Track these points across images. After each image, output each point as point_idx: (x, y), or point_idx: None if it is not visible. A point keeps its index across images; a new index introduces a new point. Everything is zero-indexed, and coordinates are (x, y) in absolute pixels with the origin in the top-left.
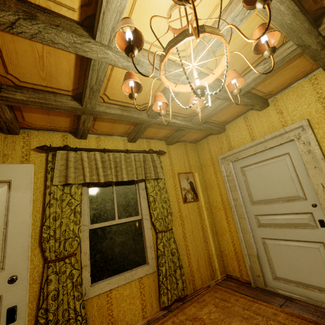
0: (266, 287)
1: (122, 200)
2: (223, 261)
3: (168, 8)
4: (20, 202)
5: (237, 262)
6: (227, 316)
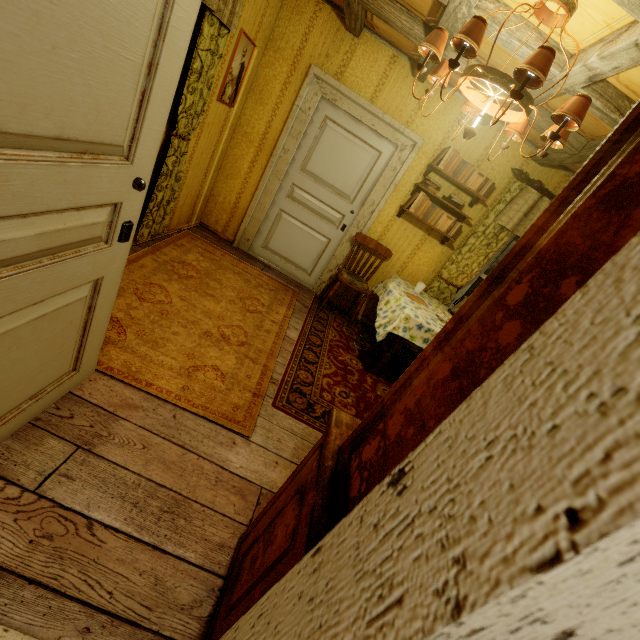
0: (249, 252)
1: None
2: (207, 207)
3: None
4: (181, 24)
5: (230, 217)
6: (219, 268)
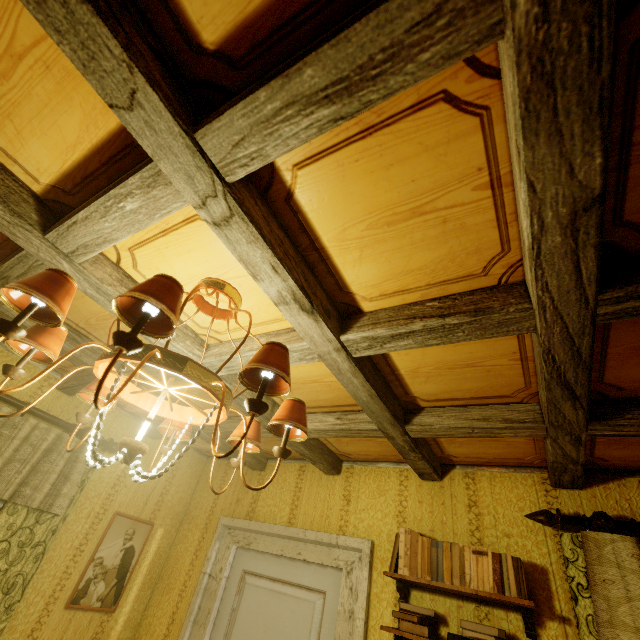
0: None
1: None
2: None
3: (204, 277)
4: None
5: None
6: None
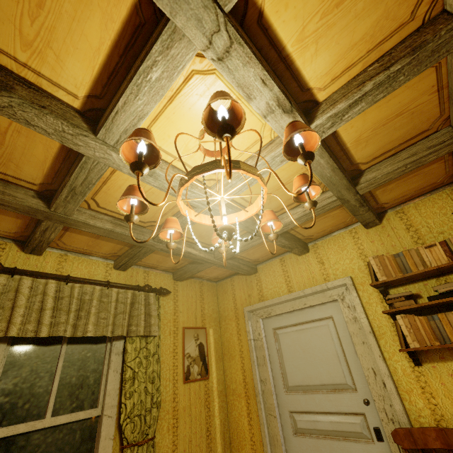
0: None
1: (72, 373)
2: None
3: (202, 128)
4: None
5: None
6: None
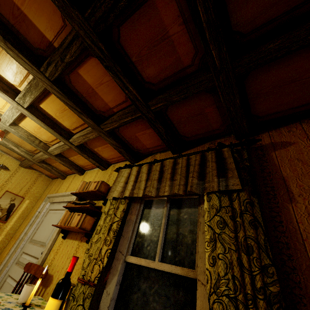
0: None
1: None
2: None
3: None
4: None
5: None
6: None
